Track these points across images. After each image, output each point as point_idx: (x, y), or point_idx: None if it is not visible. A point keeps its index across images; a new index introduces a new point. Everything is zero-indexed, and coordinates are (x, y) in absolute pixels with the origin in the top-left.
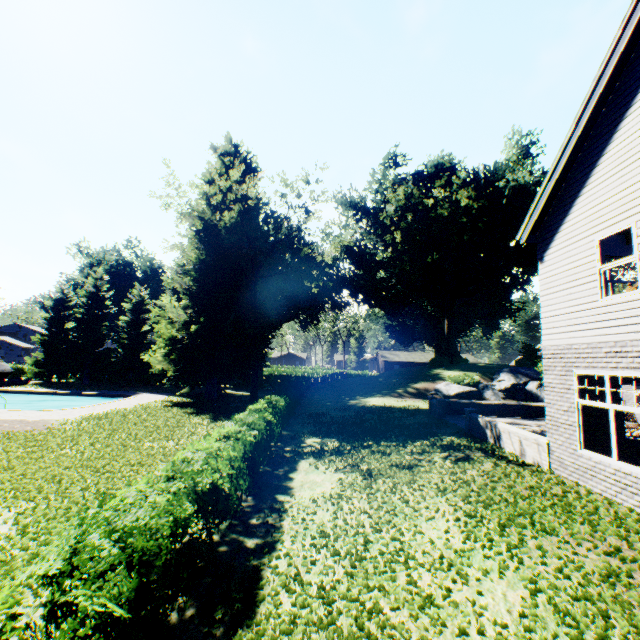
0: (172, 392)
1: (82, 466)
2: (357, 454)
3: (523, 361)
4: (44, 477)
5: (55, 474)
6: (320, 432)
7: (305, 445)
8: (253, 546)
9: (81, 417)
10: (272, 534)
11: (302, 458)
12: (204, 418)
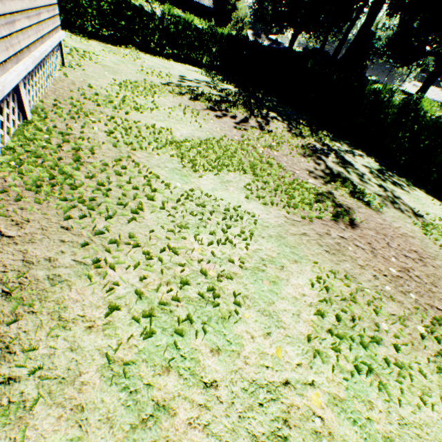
0: None
1: None
2: None
3: (313, 50)
4: None
5: None
6: None
7: None
8: None
9: None
10: None
11: None
12: None
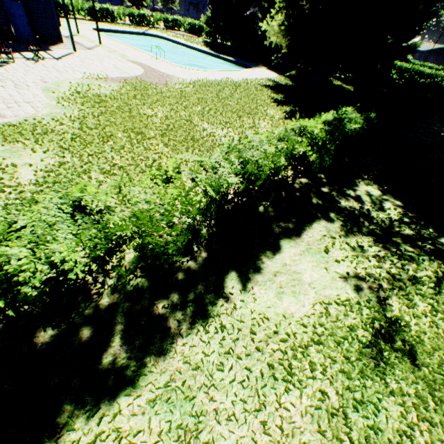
0: (285, 72)
1: (137, 132)
2: (407, 262)
3: None
4: (106, 133)
5: (112, 134)
6: (389, 180)
7: (350, 195)
8: (105, 361)
9: (195, 80)
10: (143, 358)
11: (325, 217)
12: (281, 111)
